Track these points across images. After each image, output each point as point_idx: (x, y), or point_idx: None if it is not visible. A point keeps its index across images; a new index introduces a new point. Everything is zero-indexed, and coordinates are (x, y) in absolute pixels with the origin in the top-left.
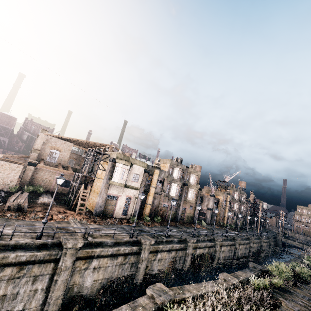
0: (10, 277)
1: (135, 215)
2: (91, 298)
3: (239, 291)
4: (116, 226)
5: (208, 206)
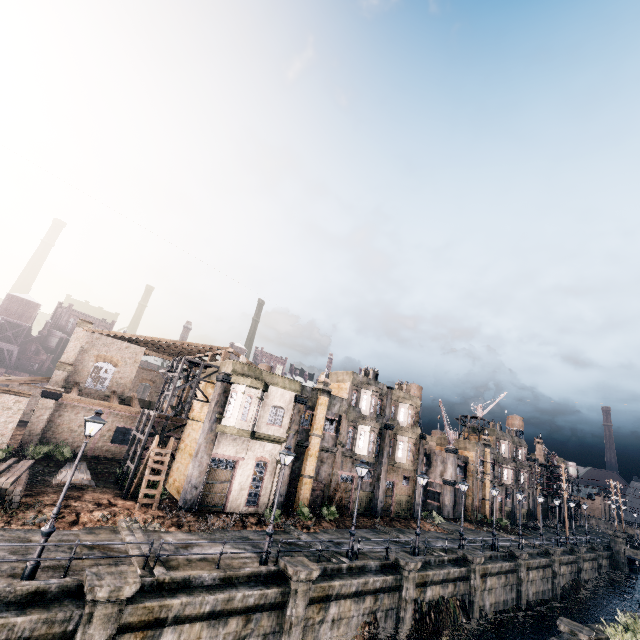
0: None
1: (278, 505)
2: None
3: None
4: (230, 533)
5: (444, 475)
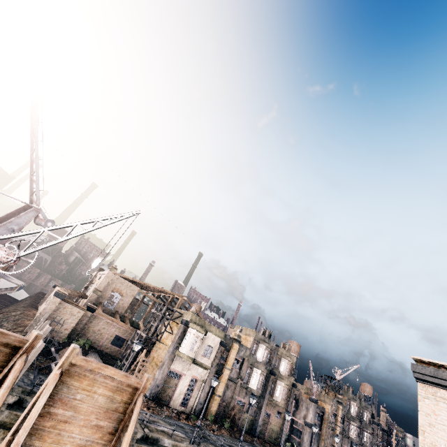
0: None
1: (198, 409)
2: None
3: None
4: (173, 420)
5: (306, 418)
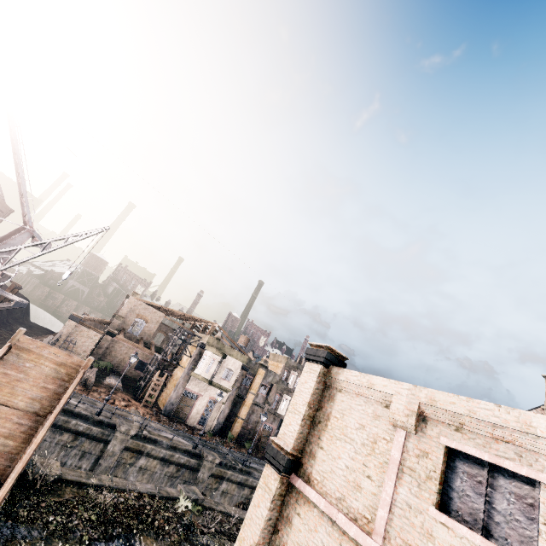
0: (65, 444)
1: (217, 429)
2: None
3: None
4: (184, 433)
5: None
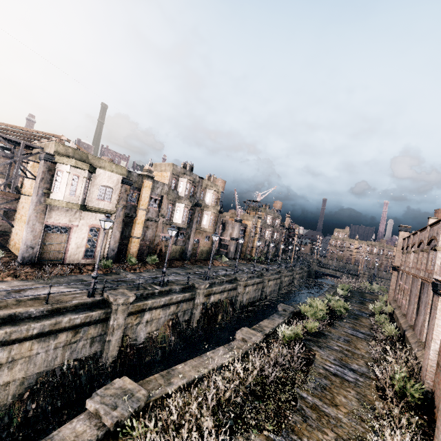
0: None
1: (111, 256)
2: (1, 414)
3: (263, 351)
4: (66, 278)
5: (232, 235)
